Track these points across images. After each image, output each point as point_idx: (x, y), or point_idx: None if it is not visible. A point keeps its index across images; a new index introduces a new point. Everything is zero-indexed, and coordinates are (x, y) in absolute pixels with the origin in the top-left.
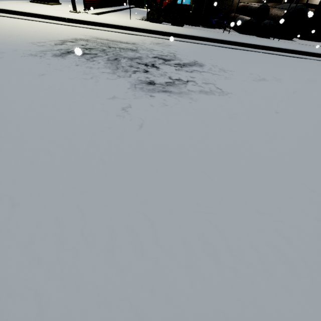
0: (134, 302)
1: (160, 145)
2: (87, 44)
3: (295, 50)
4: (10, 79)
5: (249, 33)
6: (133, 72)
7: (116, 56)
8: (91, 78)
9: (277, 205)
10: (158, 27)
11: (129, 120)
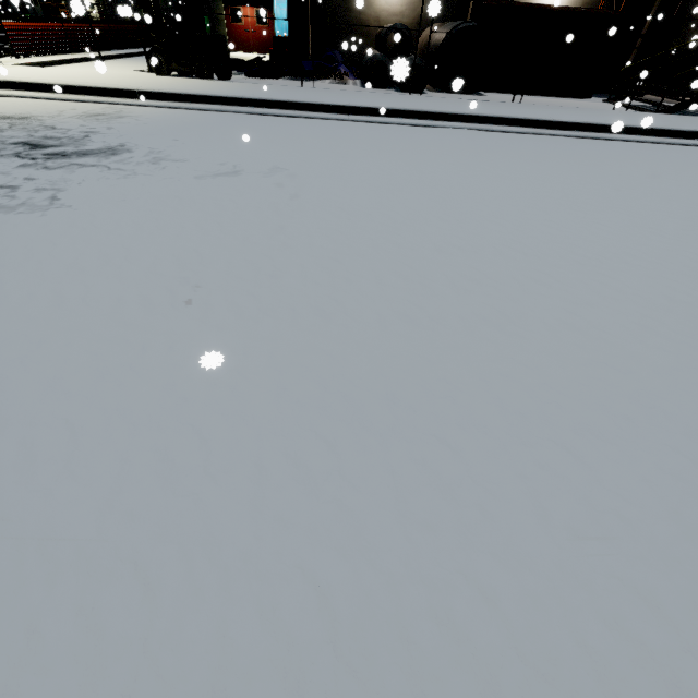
0: None
1: None
2: None
3: (423, 111)
4: None
5: (380, 86)
6: None
7: None
8: None
9: None
10: (137, 83)
11: None
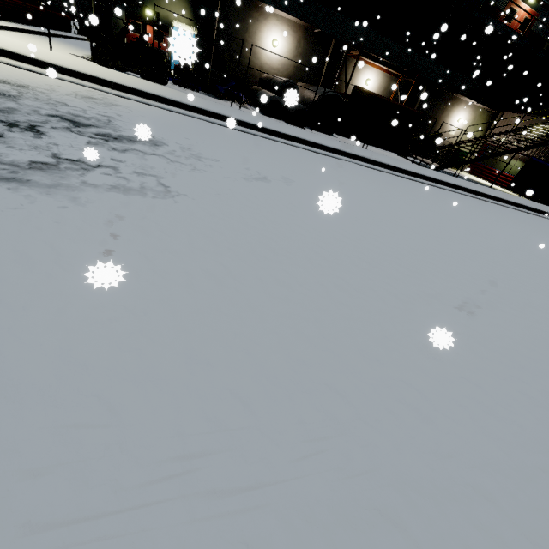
0: None
1: None
2: None
3: (328, 146)
4: None
5: (275, 116)
6: None
7: None
8: None
9: (115, 477)
10: (103, 73)
11: None
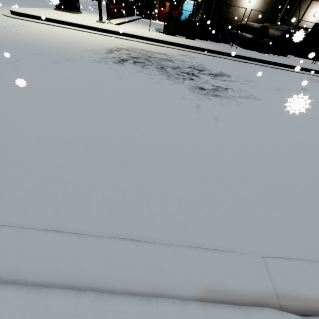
0: (274, 207)
1: (237, 132)
2: (130, 54)
3: (294, 66)
4: (100, 81)
5: (250, 49)
6: (183, 79)
7: (160, 65)
8: (157, 83)
9: None
10: (178, 40)
11: (206, 115)
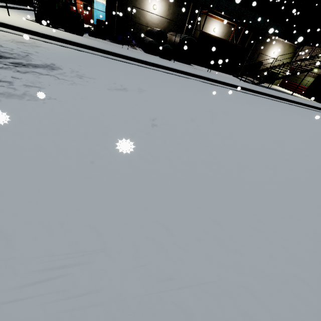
0: None
1: None
2: None
3: (181, 70)
4: None
5: (153, 54)
6: None
7: None
8: None
9: None
10: (37, 28)
11: None
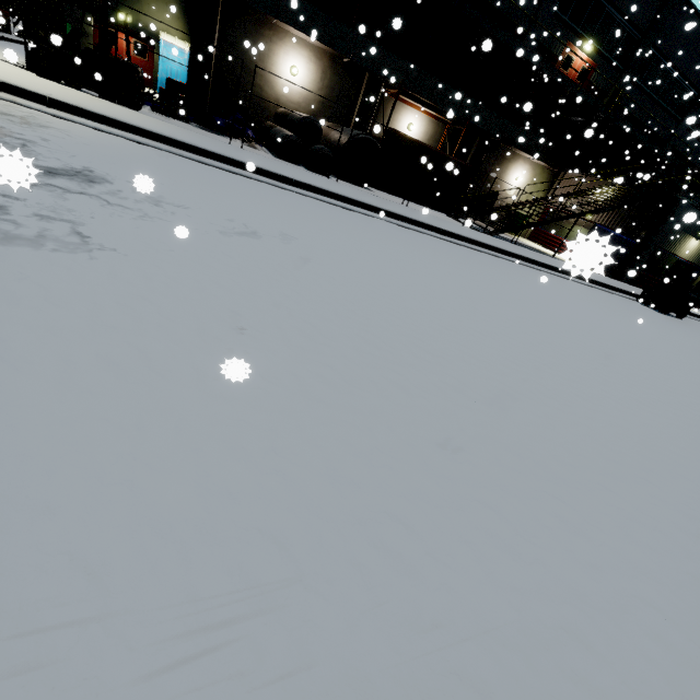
0: None
1: None
2: None
3: (355, 200)
4: None
5: (292, 161)
6: None
7: None
8: None
9: None
10: (37, 85)
11: None
